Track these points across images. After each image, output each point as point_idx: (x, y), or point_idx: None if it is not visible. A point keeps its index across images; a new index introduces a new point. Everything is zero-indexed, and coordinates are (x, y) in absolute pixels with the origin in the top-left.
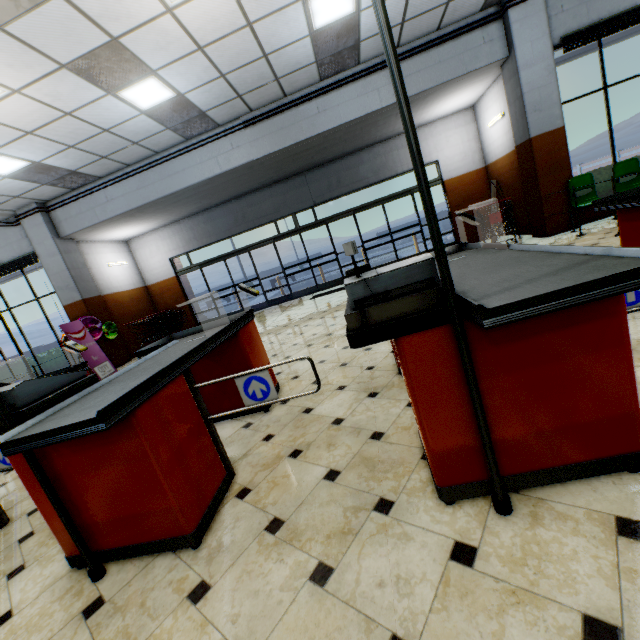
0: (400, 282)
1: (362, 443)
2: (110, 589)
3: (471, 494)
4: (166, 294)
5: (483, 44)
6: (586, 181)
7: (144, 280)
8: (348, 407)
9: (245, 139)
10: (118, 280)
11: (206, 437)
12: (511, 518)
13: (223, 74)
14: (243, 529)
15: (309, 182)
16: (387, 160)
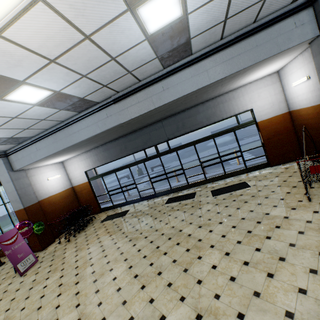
0: None
1: None
2: None
3: None
4: (83, 191)
5: (295, 28)
6: None
7: (71, 183)
8: None
9: (115, 110)
10: (53, 187)
11: None
12: None
13: (84, 75)
14: None
15: (164, 126)
16: (215, 110)
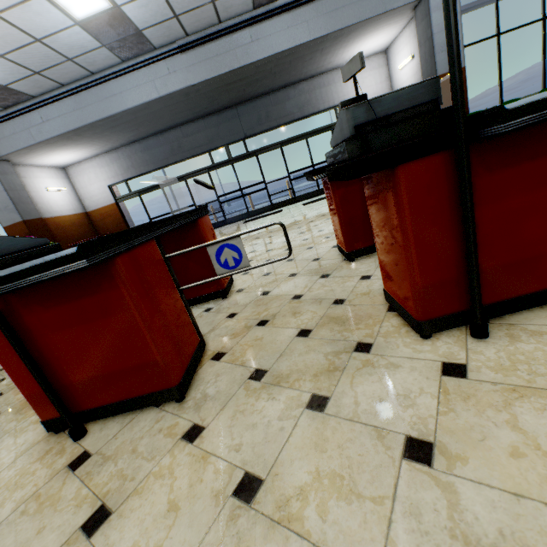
0: (403, 104)
1: (326, 308)
2: (95, 444)
3: (449, 326)
4: (107, 220)
5: None
6: None
7: (84, 206)
8: (304, 286)
9: (181, 64)
10: (58, 205)
11: (180, 304)
12: (489, 340)
13: None
14: (226, 381)
15: (240, 115)
16: (311, 97)
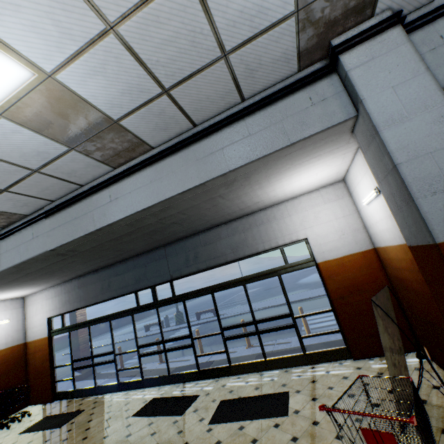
0: None
1: None
2: None
3: None
4: (37, 354)
5: (311, 105)
6: None
7: (26, 335)
8: None
9: (44, 228)
10: None
11: None
12: None
13: None
14: None
15: (168, 255)
16: (246, 236)
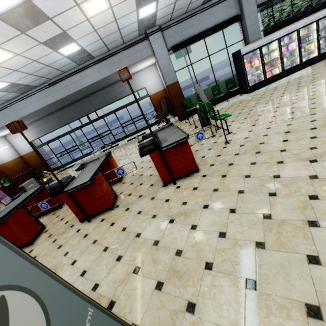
0: (56, 185)
1: None
2: None
3: (85, 220)
4: (32, 158)
5: (143, 49)
6: (189, 100)
7: (19, 153)
8: None
9: (51, 91)
10: (4, 156)
11: (32, 220)
12: (89, 222)
13: (30, 74)
14: (43, 238)
15: (91, 100)
16: (124, 88)
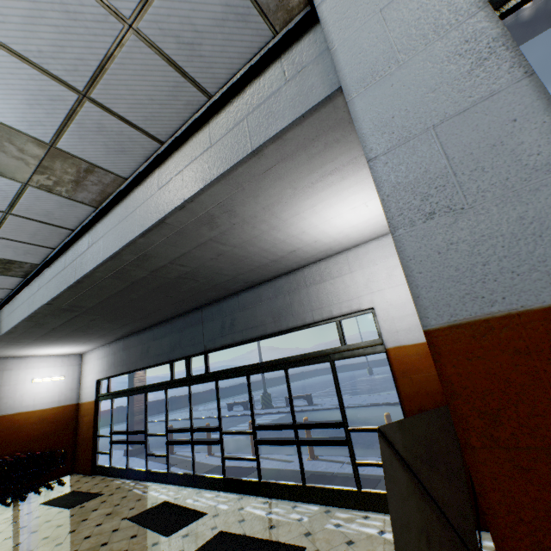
0: None
1: None
2: None
3: None
4: (86, 418)
5: (285, 84)
6: None
7: (80, 396)
8: None
9: (46, 279)
10: (36, 397)
11: None
12: None
13: None
14: None
15: (204, 320)
16: (292, 300)
